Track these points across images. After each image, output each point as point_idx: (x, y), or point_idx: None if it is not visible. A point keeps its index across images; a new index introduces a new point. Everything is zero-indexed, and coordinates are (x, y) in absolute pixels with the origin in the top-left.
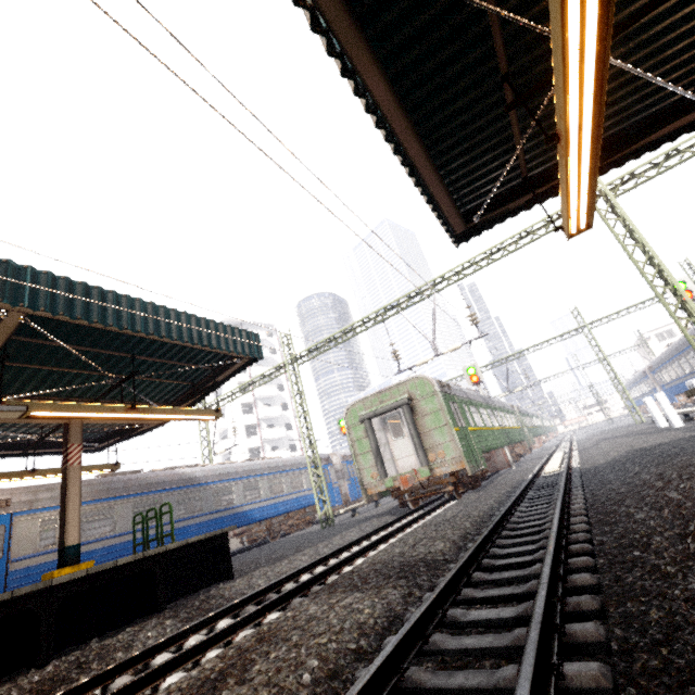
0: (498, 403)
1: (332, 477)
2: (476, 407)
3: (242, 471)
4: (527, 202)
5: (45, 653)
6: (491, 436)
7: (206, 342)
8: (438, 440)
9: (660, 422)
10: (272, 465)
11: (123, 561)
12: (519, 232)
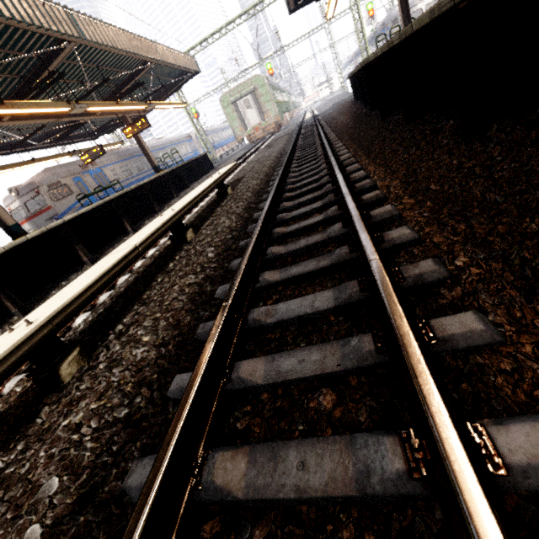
0: (280, 87)
1: (195, 146)
2: (276, 90)
3: (159, 145)
4: (316, 2)
5: (199, 176)
6: (282, 106)
7: (189, 67)
8: (268, 108)
9: (349, 90)
10: (169, 141)
11: (197, 157)
12: None
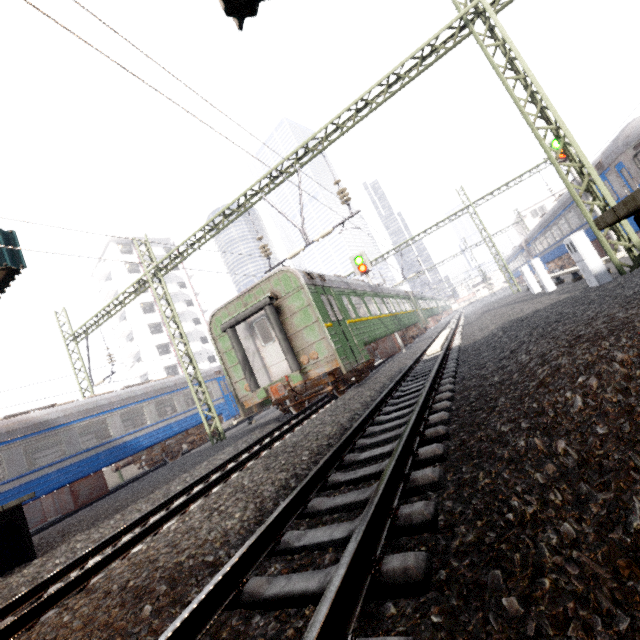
0: (391, 290)
1: None
2: (360, 297)
3: (118, 401)
4: None
5: None
6: (378, 324)
7: None
8: (309, 340)
9: (535, 289)
10: (158, 387)
11: None
12: (387, 75)
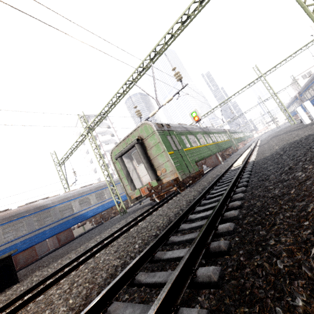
0: (214, 129)
1: None
2: (194, 135)
3: (77, 194)
4: None
5: None
6: (205, 149)
7: None
8: (160, 162)
9: (306, 121)
10: (96, 187)
11: None
12: None
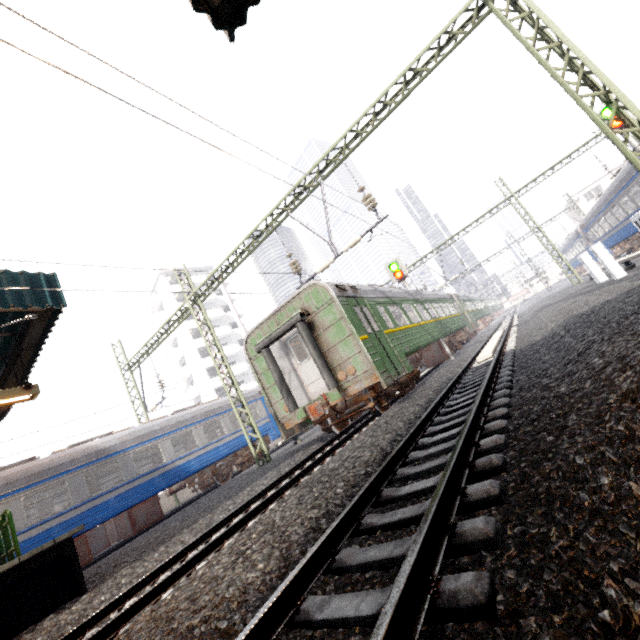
0: (432, 295)
1: None
2: (398, 305)
3: (168, 426)
4: None
5: None
6: (420, 332)
7: None
8: (345, 354)
9: (599, 278)
10: (205, 410)
11: None
12: (403, 72)
